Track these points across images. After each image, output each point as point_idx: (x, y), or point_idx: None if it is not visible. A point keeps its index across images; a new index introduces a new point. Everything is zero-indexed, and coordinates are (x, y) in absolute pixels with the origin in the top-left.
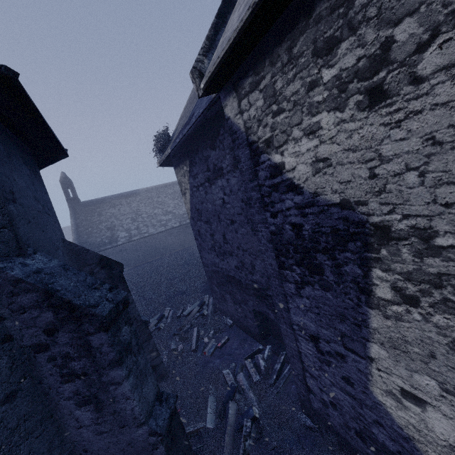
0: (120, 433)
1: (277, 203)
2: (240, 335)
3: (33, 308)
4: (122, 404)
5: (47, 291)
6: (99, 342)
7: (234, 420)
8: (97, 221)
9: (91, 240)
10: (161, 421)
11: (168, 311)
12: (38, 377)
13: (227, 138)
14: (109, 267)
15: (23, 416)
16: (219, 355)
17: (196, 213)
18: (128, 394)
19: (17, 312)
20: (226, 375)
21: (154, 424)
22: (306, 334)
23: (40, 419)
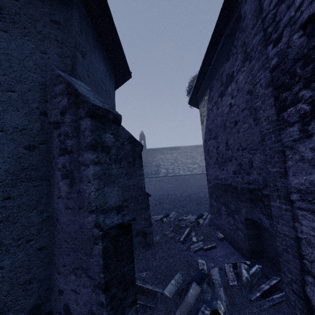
0: (78, 213)
1: (283, 17)
2: (228, 249)
3: (60, 95)
4: (85, 186)
5: (69, 82)
6: (85, 126)
7: (193, 302)
8: (151, 160)
9: (145, 170)
10: (108, 221)
11: (173, 214)
12: (51, 148)
13: (241, 37)
14: (133, 144)
15: (33, 165)
16: (202, 254)
17: (208, 134)
18: (90, 178)
19: (53, 97)
20: (200, 264)
21: (102, 219)
22: (313, 201)
23: (41, 176)
